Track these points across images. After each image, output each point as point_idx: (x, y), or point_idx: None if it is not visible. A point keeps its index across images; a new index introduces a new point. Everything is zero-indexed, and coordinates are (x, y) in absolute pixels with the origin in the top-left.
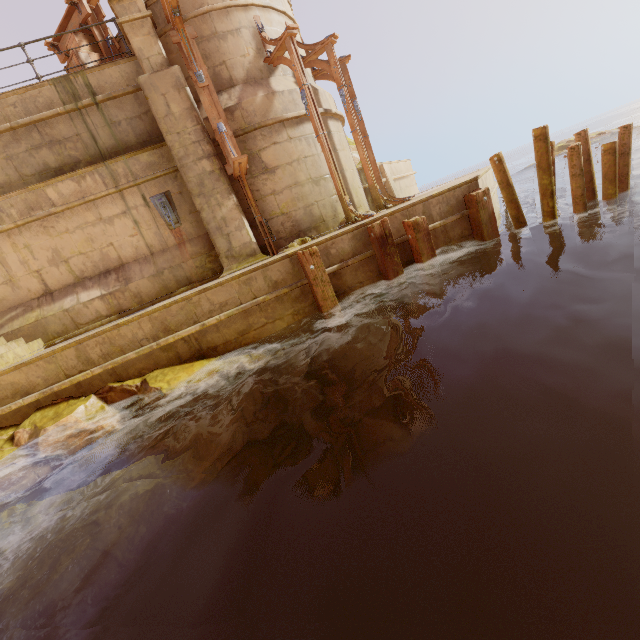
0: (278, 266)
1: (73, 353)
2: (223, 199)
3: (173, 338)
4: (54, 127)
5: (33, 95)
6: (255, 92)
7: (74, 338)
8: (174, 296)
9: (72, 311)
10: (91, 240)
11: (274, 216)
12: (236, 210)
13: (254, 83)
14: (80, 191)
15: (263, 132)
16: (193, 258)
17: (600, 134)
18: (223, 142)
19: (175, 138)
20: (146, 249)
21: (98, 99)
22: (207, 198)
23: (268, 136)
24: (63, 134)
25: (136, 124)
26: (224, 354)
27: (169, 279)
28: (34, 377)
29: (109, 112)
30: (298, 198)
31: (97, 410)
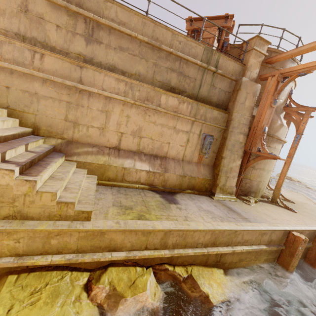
0: (278, 232)
1: (161, 235)
2: (237, 158)
3: (216, 252)
4: (188, 67)
5: (192, 45)
6: (277, 119)
7: (131, 197)
8: (182, 192)
9: (127, 170)
10: (161, 135)
11: (245, 177)
12: (238, 167)
13: (276, 113)
14: (177, 107)
15: (269, 139)
16: (203, 177)
17: (299, 181)
18: (261, 136)
19: (238, 116)
20: (182, 156)
21: (218, 71)
22: (231, 153)
23: (269, 141)
24: (189, 73)
25: (221, 94)
26: (225, 268)
27: (185, 181)
28: (127, 240)
29: (215, 80)
30: (259, 175)
31: (154, 287)
